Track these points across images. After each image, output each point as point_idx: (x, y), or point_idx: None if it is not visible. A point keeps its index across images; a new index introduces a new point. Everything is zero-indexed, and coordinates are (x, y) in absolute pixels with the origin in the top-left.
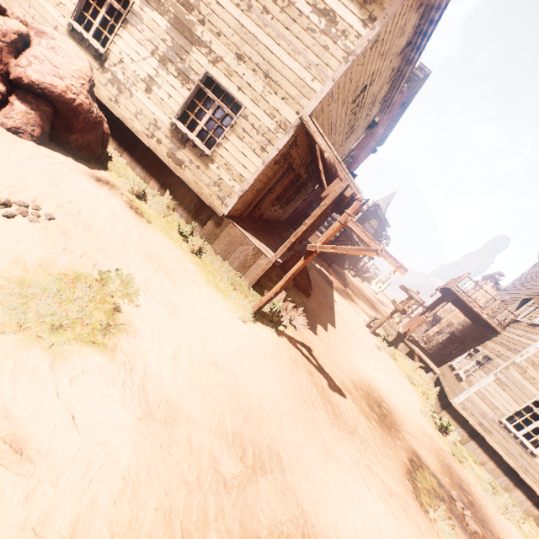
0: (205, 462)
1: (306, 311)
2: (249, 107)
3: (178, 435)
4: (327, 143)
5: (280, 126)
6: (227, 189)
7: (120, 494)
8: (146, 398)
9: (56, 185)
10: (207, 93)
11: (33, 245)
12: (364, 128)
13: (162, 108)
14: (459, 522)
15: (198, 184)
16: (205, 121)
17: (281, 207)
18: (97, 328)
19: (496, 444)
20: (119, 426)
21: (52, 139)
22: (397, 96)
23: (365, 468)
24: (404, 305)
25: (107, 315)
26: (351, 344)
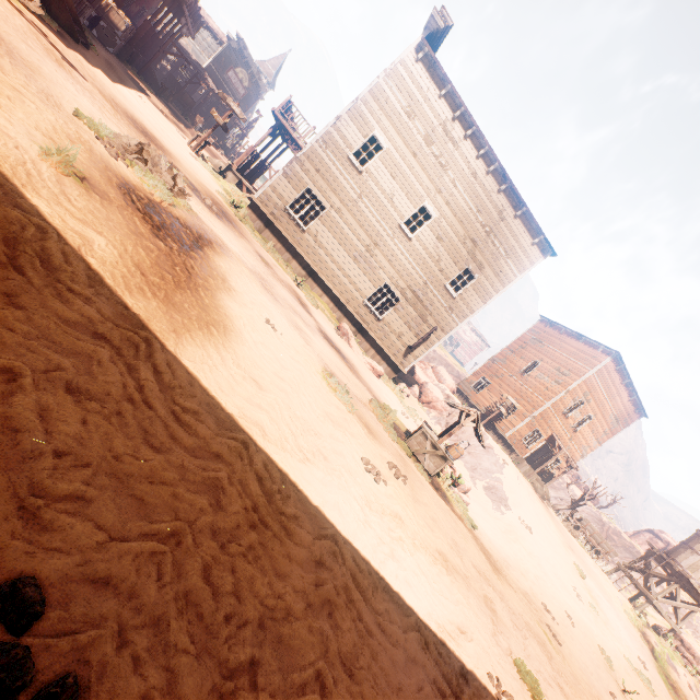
0: None
1: (65, 40)
2: None
3: None
4: None
5: None
6: None
7: None
8: None
9: None
10: None
11: None
12: None
13: None
14: (195, 194)
15: None
16: None
17: None
18: None
19: (282, 228)
20: None
21: None
22: None
23: (82, 92)
24: (225, 119)
25: None
26: (139, 111)
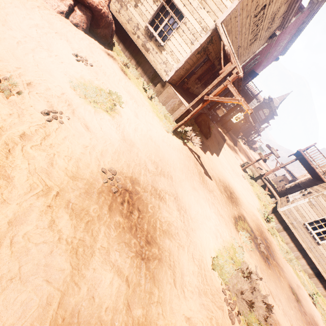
0: (142, 162)
1: (203, 144)
2: (188, 17)
3: (134, 150)
4: (228, 41)
5: (203, 29)
6: (170, 66)
7: (114, 153)
8: (123, 135)
9: (92, 53)
10: (166, 8)
11: (86, 74)
12: (266, 38)
13: (141, 17)
14: (255, 244)
15: (155, 63)
16: (163, 25)
17: (201, 86)
18: (108, 108)
19: (298, 235)
20: (114, 138)
21: (90, 31)
22: (293, 14)
23: (211, 202)
24: (266, 156)
25: (111, 106)
26: (225, 167)
